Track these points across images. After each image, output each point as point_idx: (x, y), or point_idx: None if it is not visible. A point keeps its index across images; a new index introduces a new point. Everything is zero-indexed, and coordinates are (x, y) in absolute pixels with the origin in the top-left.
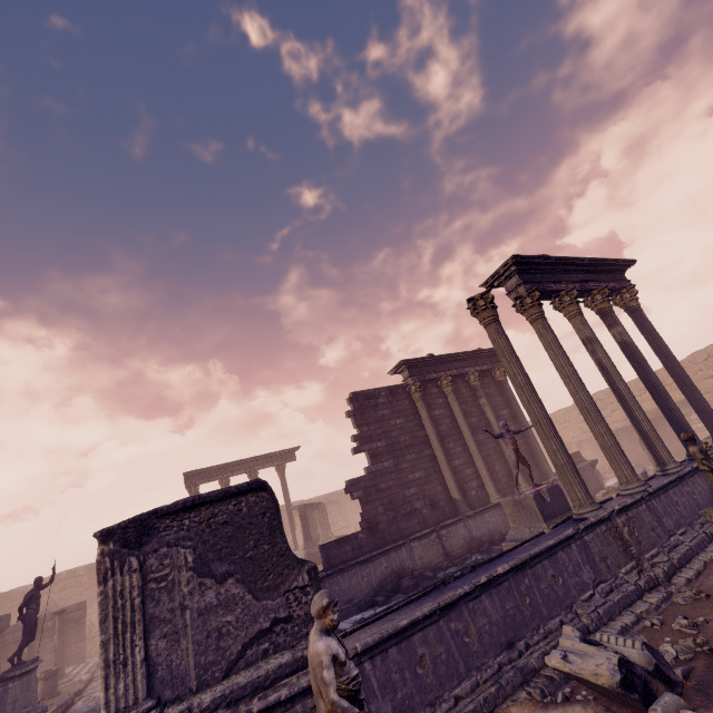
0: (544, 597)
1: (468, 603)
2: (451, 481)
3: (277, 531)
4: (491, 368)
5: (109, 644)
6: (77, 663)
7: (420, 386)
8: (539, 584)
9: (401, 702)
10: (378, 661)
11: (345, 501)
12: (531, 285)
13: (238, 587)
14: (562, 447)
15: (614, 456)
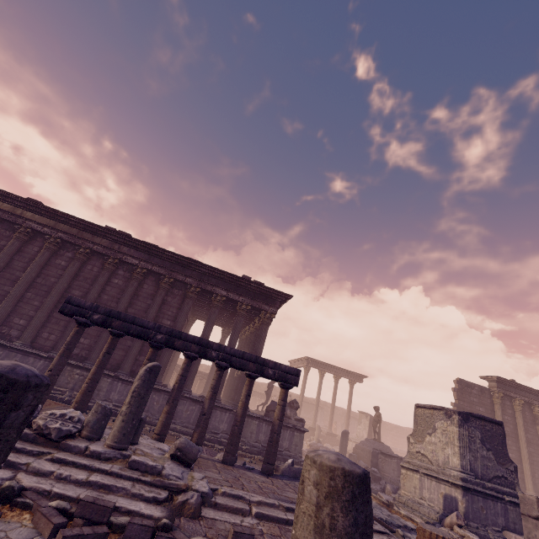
0: None
1: None
2: None
3: (504, 444)
4: None
5: (460, 448)
6: None
7: (502, 396)
8: None
9: None
10: None
11: None
12: None
13: (492, 456)
14: None
15: None
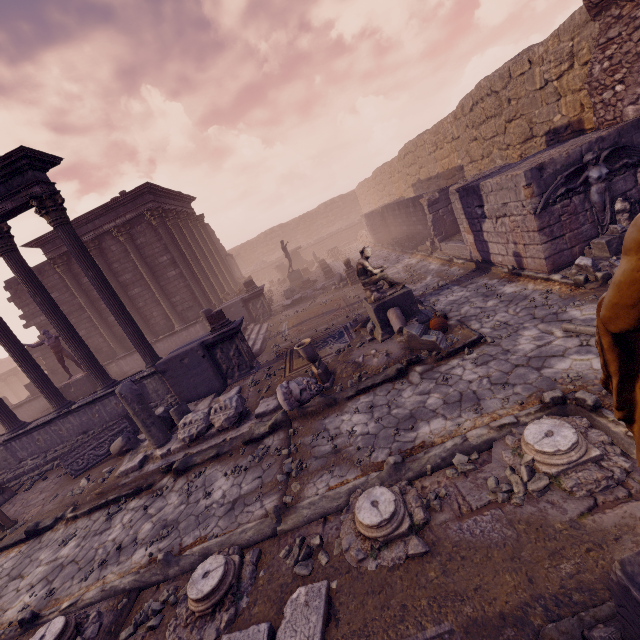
0: None
1: None
2: (105, 336)
3: None
4: (138, 214)
5: None
6: None
7: (54, 264)
8: None
9: None
10: None
11: (258, 248)
12: None
13: None
14: None
15: None
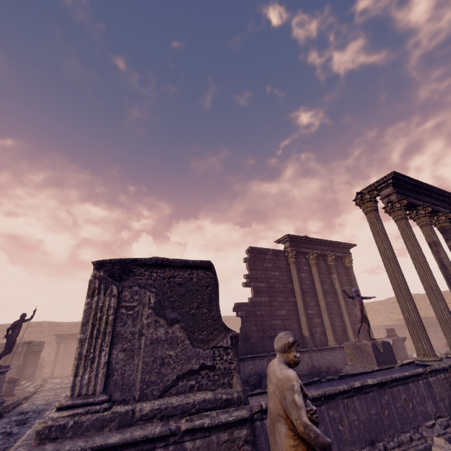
0: (398, 414)
1: (343, 399)
2: (305, 323)
3: (214, 302)
4: (343, 256)
5: (85, 342)
6: (28, 380)
7: (295, 254)
8: (395, 402)
9: None
10: None
11: None
12: (401, 196)
13: (181, 332)
14: (415, 308)
15: (449, 327)
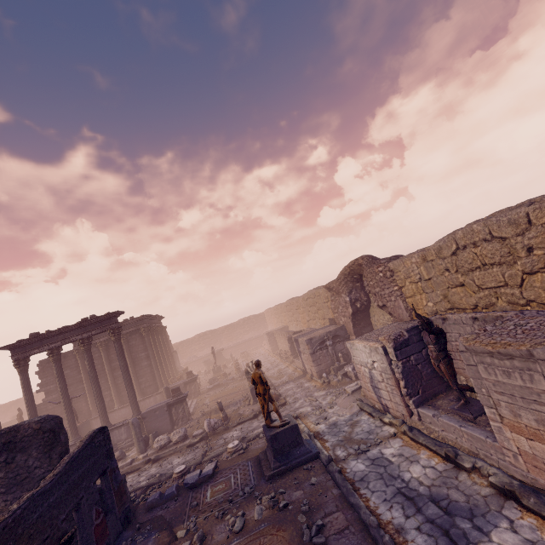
0: None
1: None
2: (89, 401)
3: None
4: (136, 329)
5: None
6: None
7: (77, 352)
8: None
9: None
10: None
11: (192, 345)
12: (18, 356)
13: None
14: None
15: None
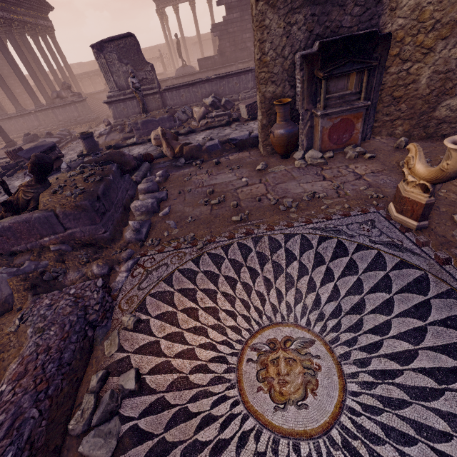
0: (229, 89)
1: (200, 85)
2: None
3: (140, 52)
4: None
5: (105, 76)
6: None
7: None
8: (229, 84)
9: (176, 103)
10: (170, 93)
11: None
12: None
13: (131, 68)
14: None
15: None
